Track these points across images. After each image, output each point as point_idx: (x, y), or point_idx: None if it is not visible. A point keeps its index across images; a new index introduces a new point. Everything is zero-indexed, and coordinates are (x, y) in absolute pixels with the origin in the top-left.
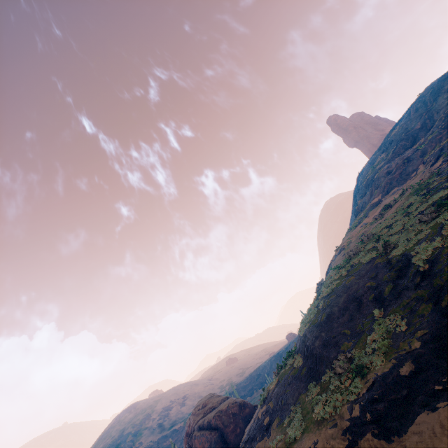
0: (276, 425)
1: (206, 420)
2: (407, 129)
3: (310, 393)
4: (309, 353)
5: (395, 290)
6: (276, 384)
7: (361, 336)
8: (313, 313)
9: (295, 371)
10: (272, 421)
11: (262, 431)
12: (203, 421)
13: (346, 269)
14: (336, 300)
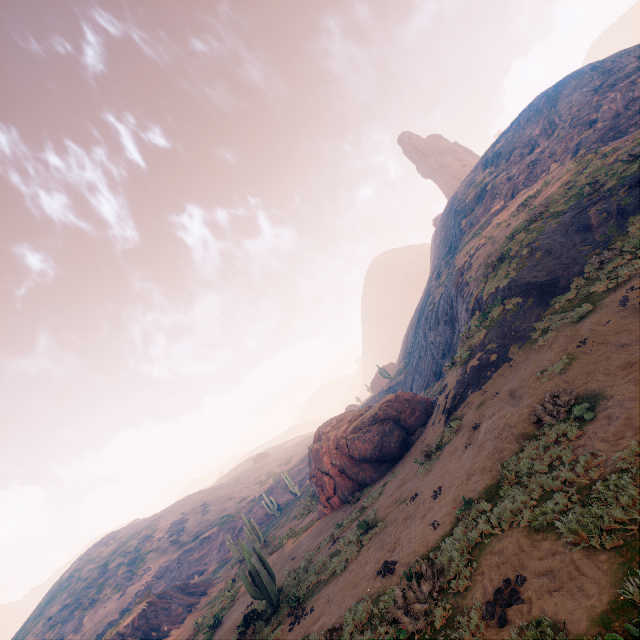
0: (518, 348)
1: (367, 417)
2: (521, 138)
3: (564, 299)
4: (531, 287)
5: (638, 197)
6: (484, 334)
7: (610, 240)
8: (515, 263)
9: (513, 310)
10: (506, 351)
11: (494, 365)
12: (361, 421)
13: (540, 222)
14: (550, 238)
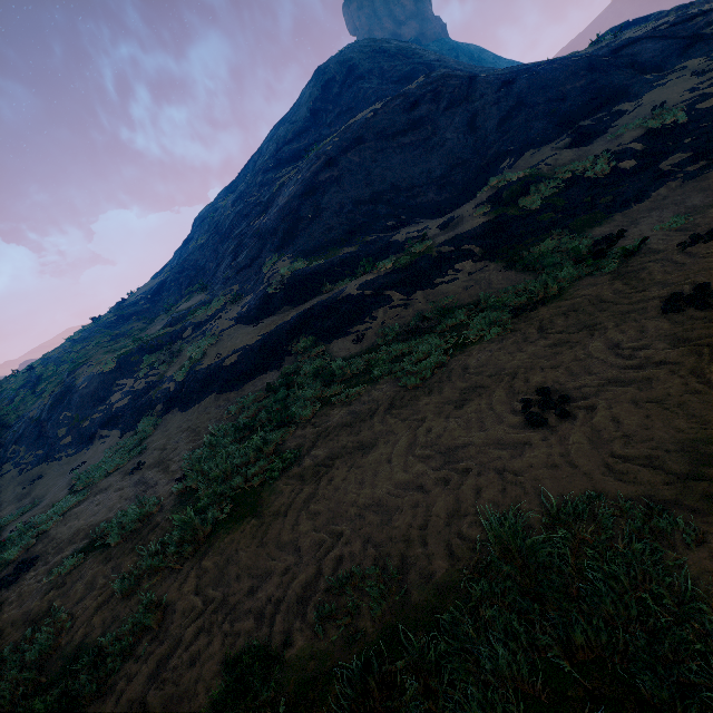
0: None
1: None
2: (263, 143)
3: None
4: None
5: None
6: None
7: None
8: None
9: None
10: None
11: None
12: None
13: None
14: None
